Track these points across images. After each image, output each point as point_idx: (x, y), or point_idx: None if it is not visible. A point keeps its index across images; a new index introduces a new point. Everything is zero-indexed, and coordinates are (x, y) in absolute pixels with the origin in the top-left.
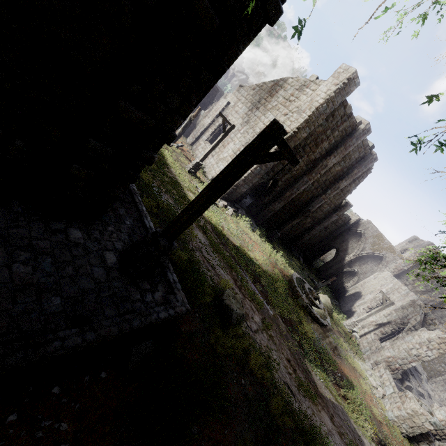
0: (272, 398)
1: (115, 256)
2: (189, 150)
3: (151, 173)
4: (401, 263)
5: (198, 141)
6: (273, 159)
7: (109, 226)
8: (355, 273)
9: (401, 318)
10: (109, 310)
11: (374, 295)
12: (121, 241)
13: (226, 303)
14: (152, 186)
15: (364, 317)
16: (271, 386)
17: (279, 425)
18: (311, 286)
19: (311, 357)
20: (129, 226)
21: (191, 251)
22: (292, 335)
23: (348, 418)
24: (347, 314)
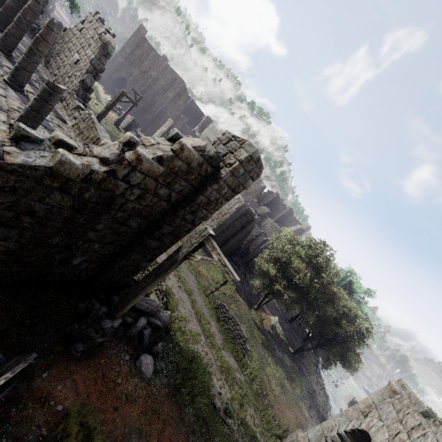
0: None
1: None
2: None
3: None
4: None
5: None
6: None
7: None
8: None
9: None
10: None
11: None
12: None
13: None
14: None
15: None
16: None
17: None
18: None
19: None
20: None
21: None
22: None
23: None
24: None
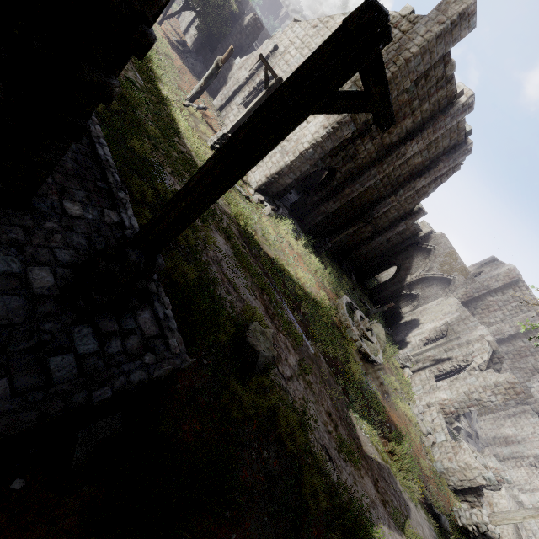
0: (305, 471)
1: (52, 275)
2: (215, 117)
3: (150, 142)
4: (472, 288)
5: (229, 105)
6: (350, 106)
7: (48, 219)
8: (415, 297)
9: (464, 354)
10: (25, 377)
11: (435, 325)
12: (71, 248)
13: (251, 342)
14: (150, 162)
15: (422, 351)
16: (304, 454)
17: (310, 508)
18: (362, 311)
19: (357, 405)
20: (90, 223)
21: (205, 264)
22: (336, 379)
23: (395, 480)
24: (399, 345)
